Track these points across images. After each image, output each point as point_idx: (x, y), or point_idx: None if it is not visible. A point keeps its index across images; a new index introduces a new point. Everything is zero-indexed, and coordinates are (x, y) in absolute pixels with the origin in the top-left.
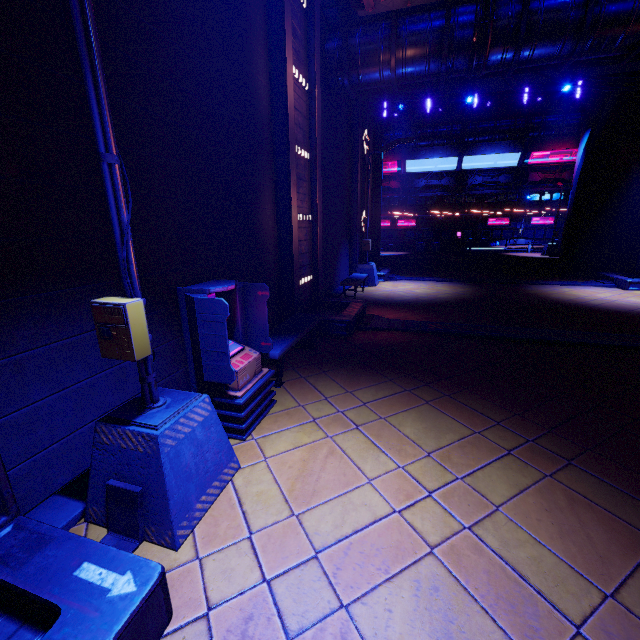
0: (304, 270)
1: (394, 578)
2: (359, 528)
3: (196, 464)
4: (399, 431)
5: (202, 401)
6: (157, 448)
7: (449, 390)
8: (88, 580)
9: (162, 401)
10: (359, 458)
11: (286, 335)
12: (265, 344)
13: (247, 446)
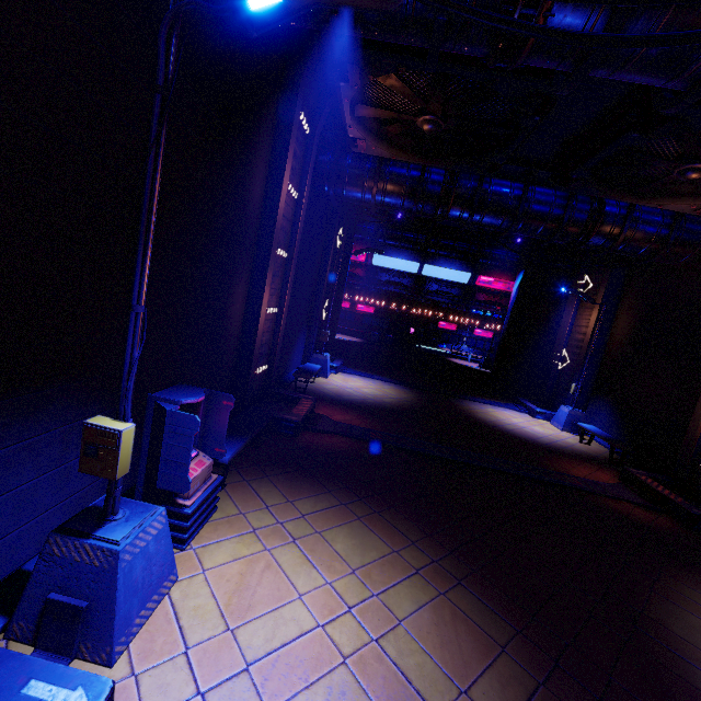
0: (261, 360)
1: (312, 686)
2: (287, 641)
3: (143, 578)
4: (331, 547)
5: (160, 514)
6: (116, 563)
7: (379, 507)
8: (38, 697)
9: (121, 513)
10: (293, 573)
11: (237, 436)
12: (219, 450)
13: (185, 556)
